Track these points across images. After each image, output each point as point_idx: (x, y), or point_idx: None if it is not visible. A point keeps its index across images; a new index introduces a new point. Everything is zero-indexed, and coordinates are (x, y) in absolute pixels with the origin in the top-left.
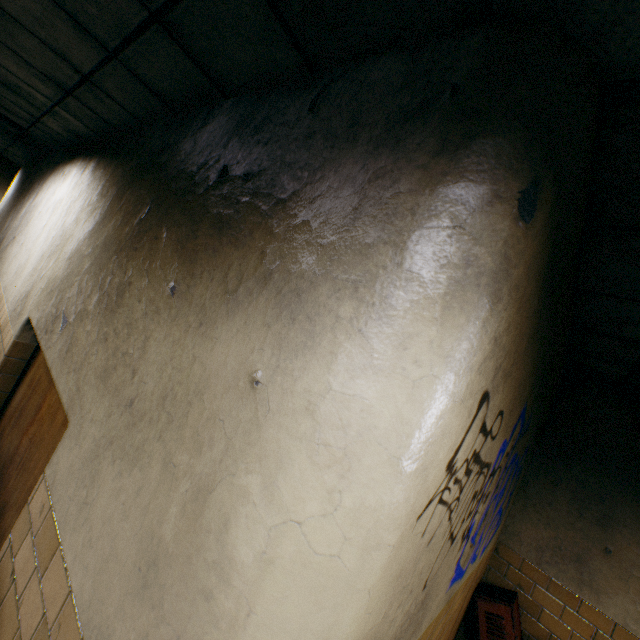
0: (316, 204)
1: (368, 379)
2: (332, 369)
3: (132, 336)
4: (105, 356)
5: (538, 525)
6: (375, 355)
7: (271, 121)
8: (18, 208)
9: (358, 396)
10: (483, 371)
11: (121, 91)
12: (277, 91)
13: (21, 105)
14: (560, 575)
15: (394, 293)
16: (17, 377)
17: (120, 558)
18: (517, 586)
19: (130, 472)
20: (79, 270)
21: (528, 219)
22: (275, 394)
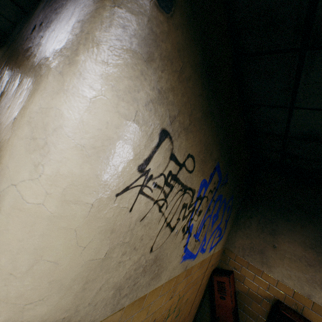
0: (59, 20)
1: (59, 97)
2: (43, 96)
3: None
4: None
5: (243, 238)
6: (65, 83)
7: None
8: None
9: (53, 107)
10: (154, 111)
11: None
12: None
13: None
14: (253, 260)
15: (79, 47)
16: None
17: None
18: (233, 268)
19: None
20: None
21: (167, 11)
22: (19, 120)
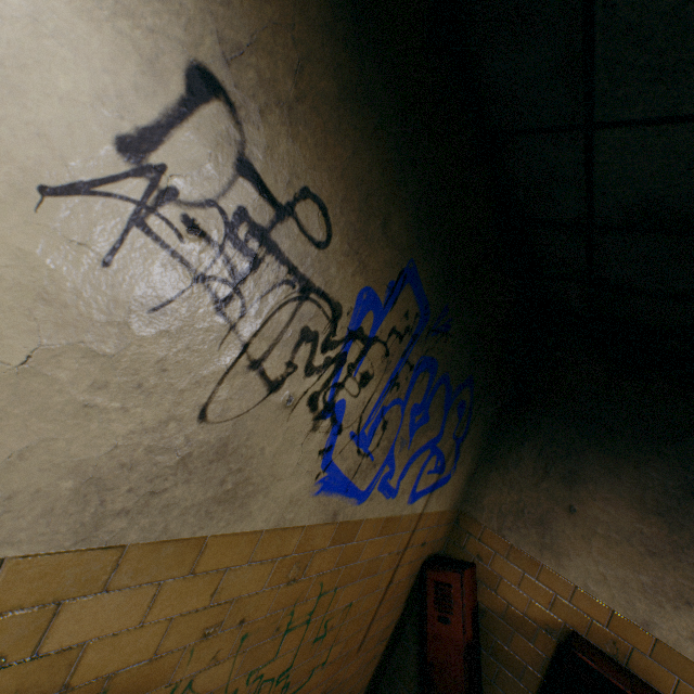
0: None
1: None
2: None
3: None
4: None
5: (502, 489)
6: None
7: None
8: None
9: None
10: None
11: None
12: None
13: None
14: (521, 541)
15: None
16: None
17: None
18: (476, 557)
19: None
20: None
21: None
22: None
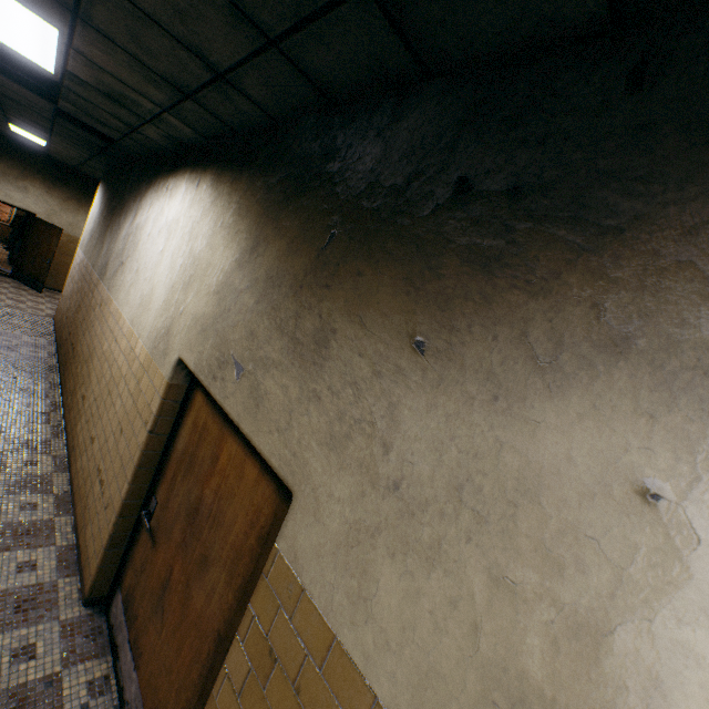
0: (703, 236)
1: None
2: None
3: (364, 399)
4: (324, 419)
5: None
6: None
7: (540, 108)
8: (114, 229)
9: None
10: None
11: (264, 87)
12: (537, 62)
13: (119, 116)
14: None
15: None
16: (173, 419)
17: (451, 680)
18: None
19: (428, 574)
20: (238, 308)
21: None
22: (707, 520)
